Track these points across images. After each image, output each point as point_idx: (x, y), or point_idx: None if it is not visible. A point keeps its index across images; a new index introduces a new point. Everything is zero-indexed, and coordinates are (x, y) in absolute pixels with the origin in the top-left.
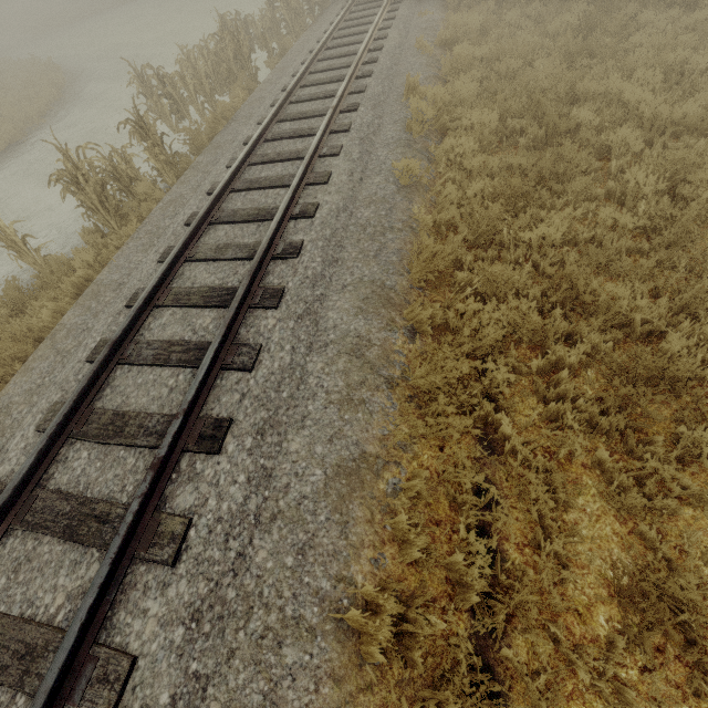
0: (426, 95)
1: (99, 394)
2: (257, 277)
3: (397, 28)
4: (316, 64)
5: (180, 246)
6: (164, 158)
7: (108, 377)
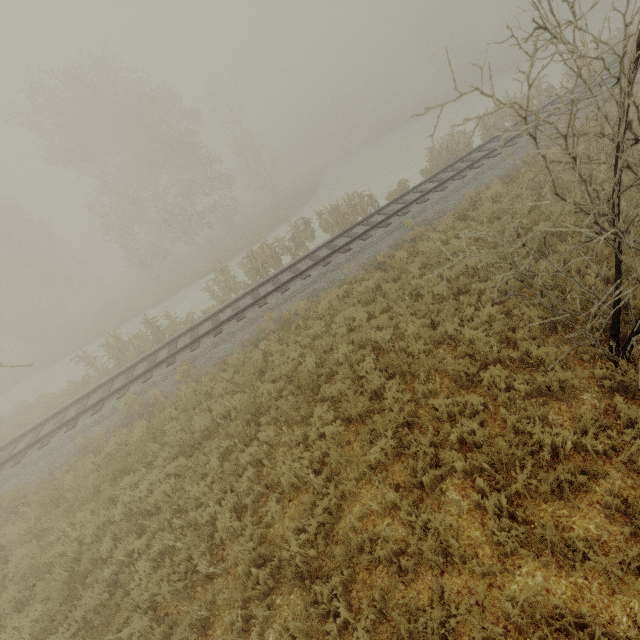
0: (193, 376)
1: (0, 454)
2: (29, 448)
3: (304, 282)
4: (247, 298)
5: (57, 411)
6: (142, 343)
7: (6, 450)
